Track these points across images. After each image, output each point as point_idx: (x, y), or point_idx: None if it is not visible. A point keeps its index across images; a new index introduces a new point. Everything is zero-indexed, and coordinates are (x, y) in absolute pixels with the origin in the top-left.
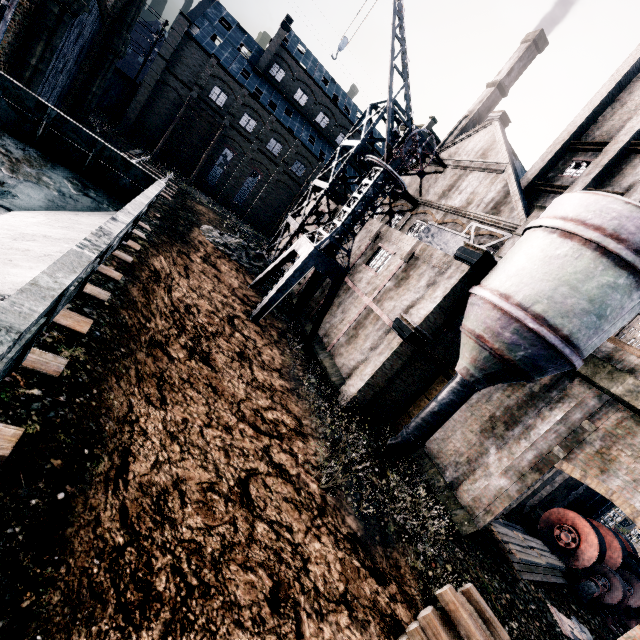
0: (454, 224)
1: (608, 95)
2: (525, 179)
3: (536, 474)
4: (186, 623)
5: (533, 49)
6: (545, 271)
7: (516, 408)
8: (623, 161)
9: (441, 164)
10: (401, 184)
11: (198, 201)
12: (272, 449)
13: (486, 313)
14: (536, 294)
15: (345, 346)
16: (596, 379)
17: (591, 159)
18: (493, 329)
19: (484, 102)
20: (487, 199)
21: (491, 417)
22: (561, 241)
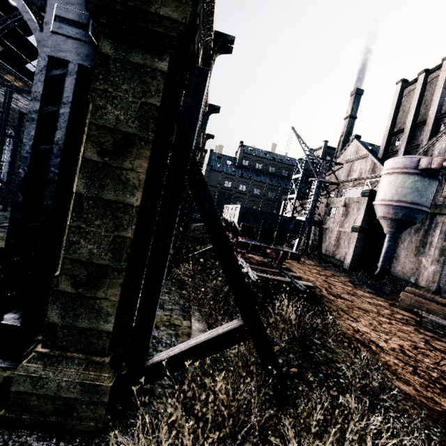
0: (359, 184)
1: (394, 112)
2: (380, 154)
3: (442, 257)
4: (329, 291)
5: (357, 96)
6: (390, 187)
7: (423, 239)
8: (415, 132)
9: (340, 164)
10: (327, 182)
11: None
12: (328, 278)
13: (380, 208)
14: (392, 194)
15: (337, 250)
16: (442, 212)
17: (402, 136)
18: (385, 212)
19: (347, 126)
20: (367, 169)
21: (416, 248)
22: (390, 176)
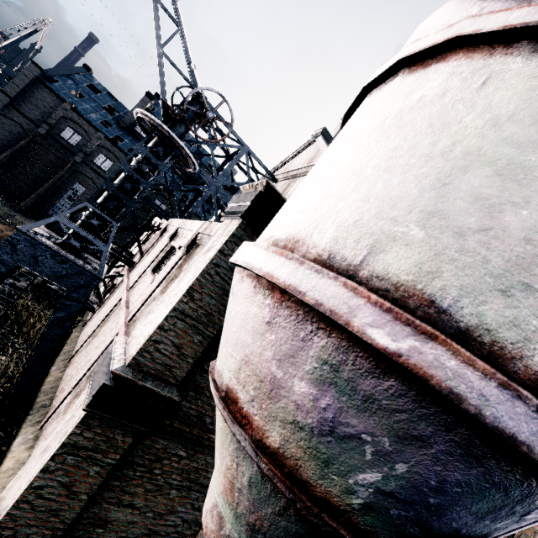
0: None
1: None
2: None
3: None
4: None
5: None
6: (392, 145)
7: None
8: None
9: (271, 177)
10: (181, 148)
11: (5, 221)
12: None
13: (241, 309)
14: (378, 214)
15: (59, 416)
16: None
17: None
18: (258, 366)
19: None
20: None
21: None
22: (417, 76)
